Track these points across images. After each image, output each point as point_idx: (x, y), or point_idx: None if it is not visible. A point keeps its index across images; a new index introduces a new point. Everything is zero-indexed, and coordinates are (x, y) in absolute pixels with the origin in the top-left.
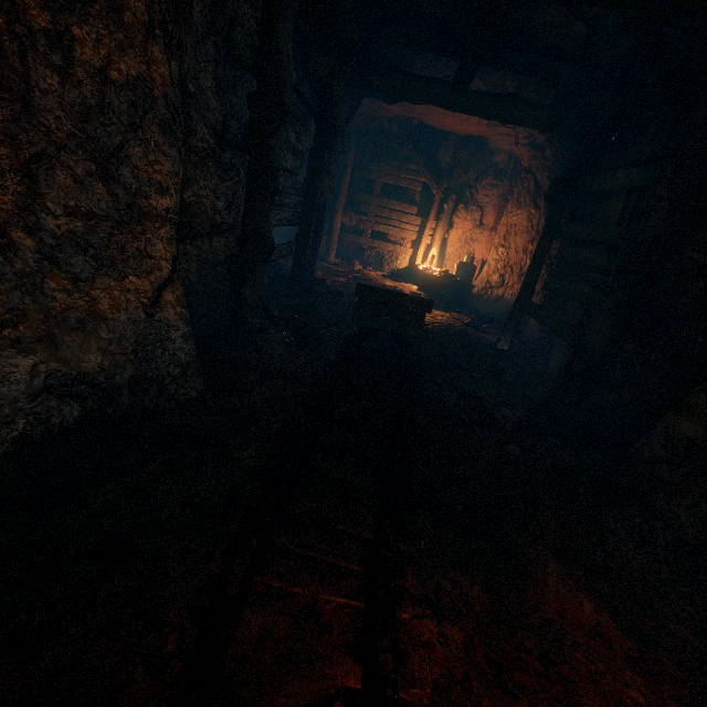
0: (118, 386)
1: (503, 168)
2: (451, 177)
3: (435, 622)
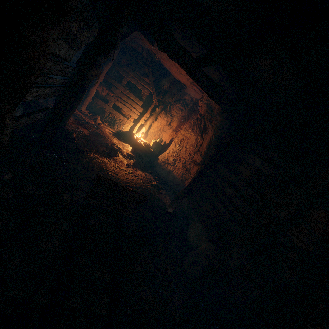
0: None
1: (187, 103)
2: (164, 96)
3: None
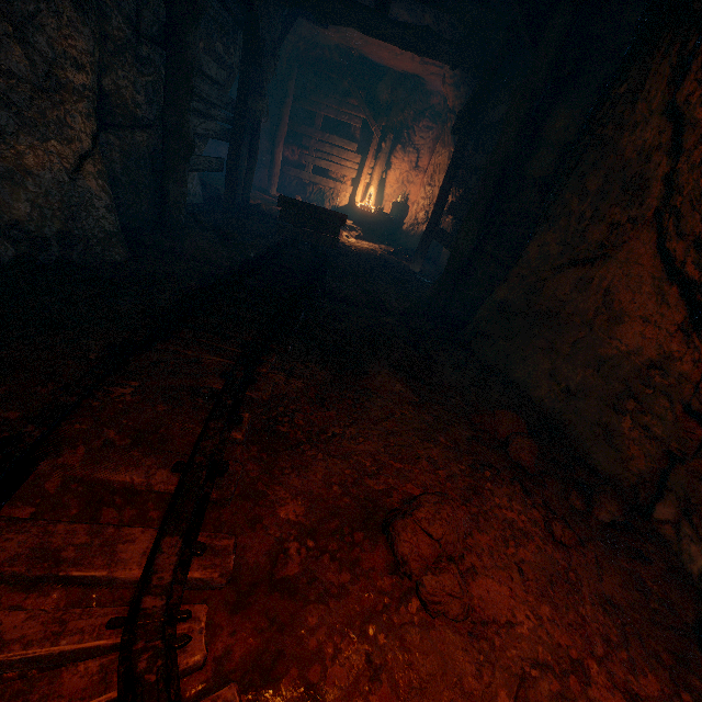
0: (48, 237)
1: (439, 111)
2: (389, 115)
3: (286, 378)
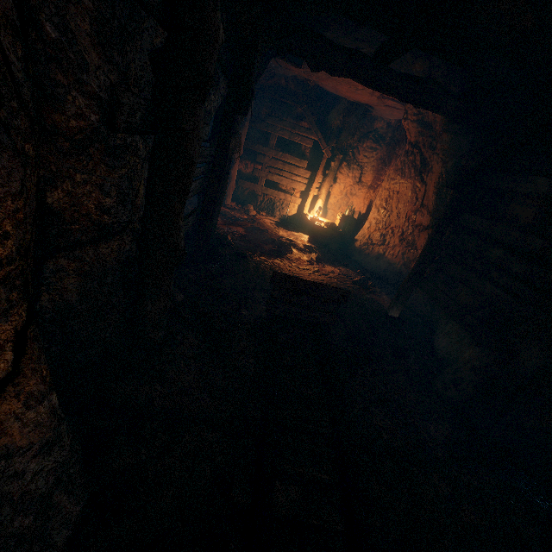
0: None
1: (381, 134)
2: (339, 138)
3: None
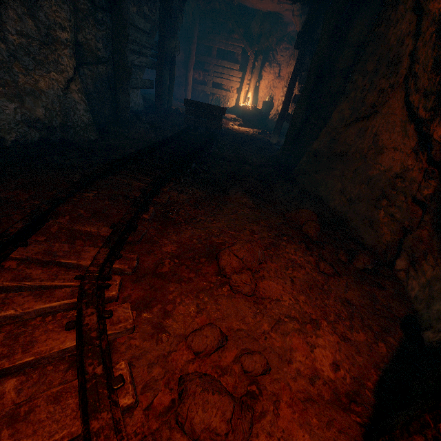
0: (55, 127)
1: (293, 36)
2: (259, 43)
3: (178, 194)
